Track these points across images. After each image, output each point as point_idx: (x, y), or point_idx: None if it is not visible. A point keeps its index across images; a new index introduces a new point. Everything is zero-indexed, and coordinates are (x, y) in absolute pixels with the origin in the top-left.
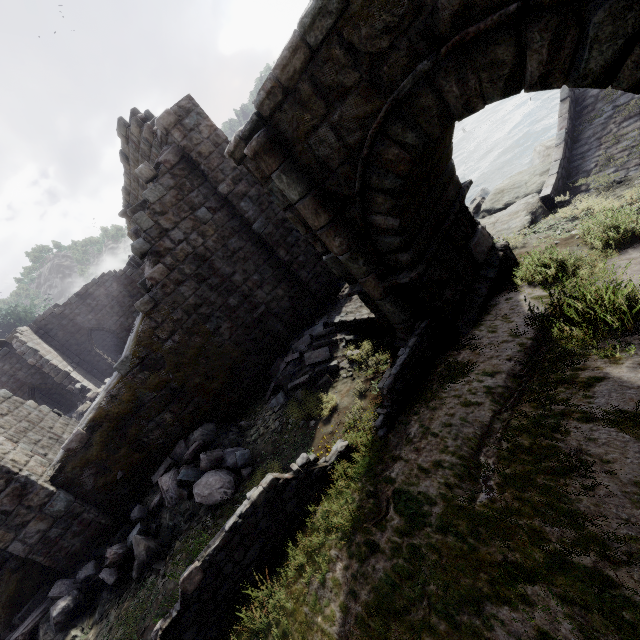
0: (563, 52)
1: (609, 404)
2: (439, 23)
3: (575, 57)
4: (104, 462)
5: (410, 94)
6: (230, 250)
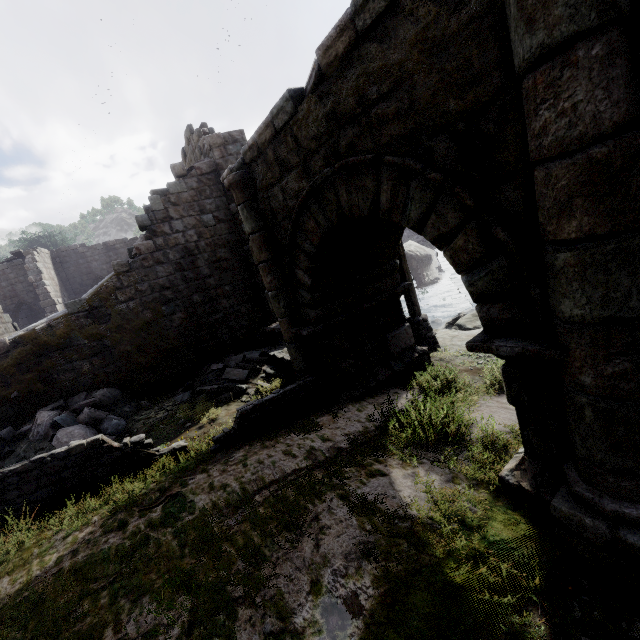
0: (399, 198)
1: (366, 492)
2: (340, 147)
3: (405, 205)
4: (9, 377)
5: (323, 187)
6: (217, 256)
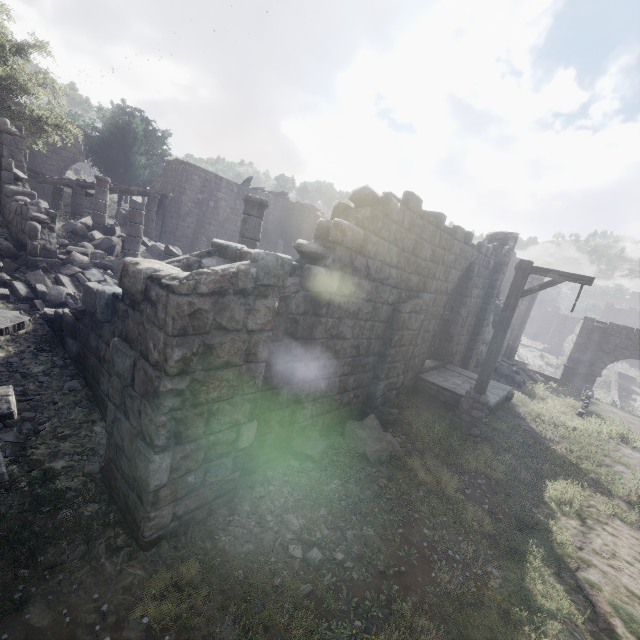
0: None
1: None
2: None
3: None
4: None
5: None
6: (519, 319)
